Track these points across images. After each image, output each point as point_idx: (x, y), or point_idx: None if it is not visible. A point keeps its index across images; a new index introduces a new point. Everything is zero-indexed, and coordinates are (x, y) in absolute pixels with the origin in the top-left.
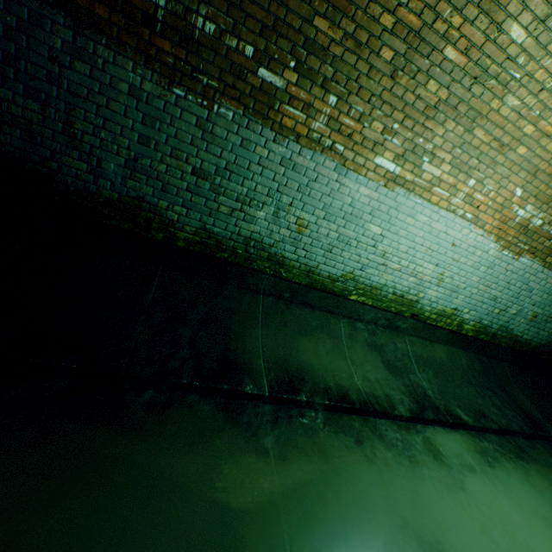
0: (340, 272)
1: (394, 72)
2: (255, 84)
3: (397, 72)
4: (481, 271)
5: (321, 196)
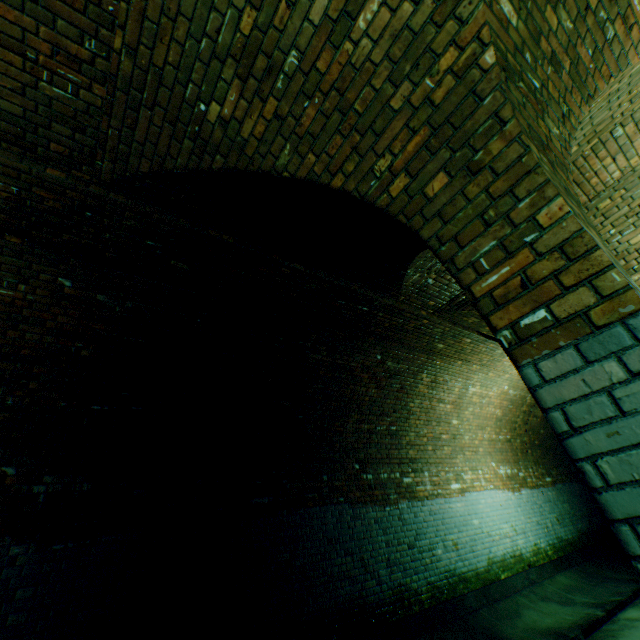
0: (485, 561)
1: (434, 451)
2: (405, 485)
3: (435, 450)
4: (519, 510)
5: (449, 519)
